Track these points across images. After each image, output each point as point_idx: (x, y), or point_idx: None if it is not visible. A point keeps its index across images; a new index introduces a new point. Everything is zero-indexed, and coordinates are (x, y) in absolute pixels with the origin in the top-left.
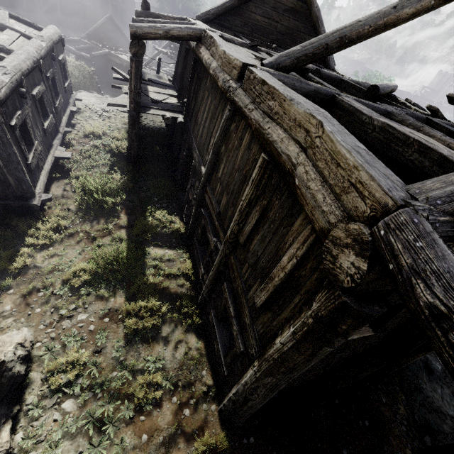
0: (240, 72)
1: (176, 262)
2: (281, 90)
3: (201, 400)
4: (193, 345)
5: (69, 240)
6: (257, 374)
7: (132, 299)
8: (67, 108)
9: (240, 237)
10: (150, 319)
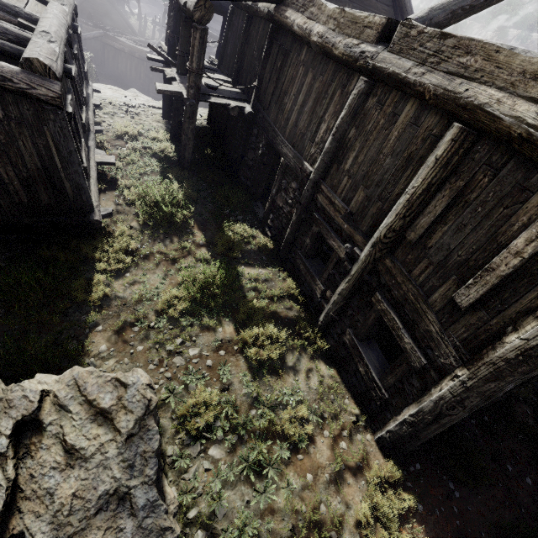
0: (382, 30)
1: (275, 283)
2: (487, 40)
3: (353, 431)
4: (325, 373)
5: (145, 263)
6: (469, 383)
7: (241, 327)
8: (89, 101)
9: (408, 233)
10: (272, 348)
